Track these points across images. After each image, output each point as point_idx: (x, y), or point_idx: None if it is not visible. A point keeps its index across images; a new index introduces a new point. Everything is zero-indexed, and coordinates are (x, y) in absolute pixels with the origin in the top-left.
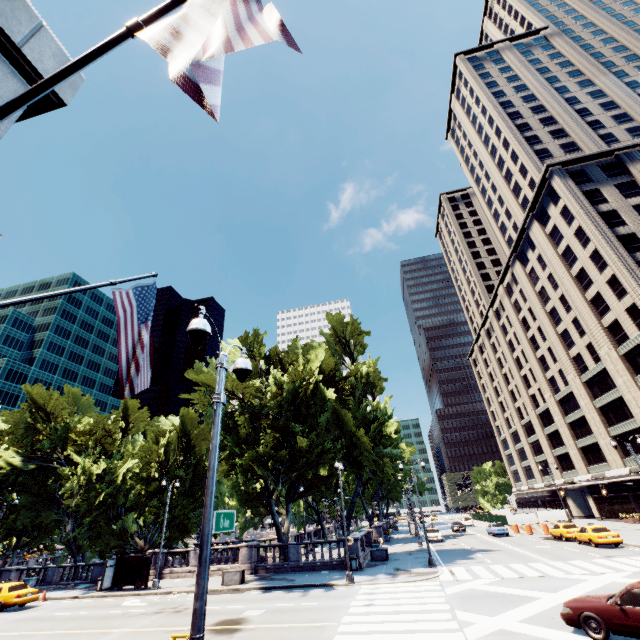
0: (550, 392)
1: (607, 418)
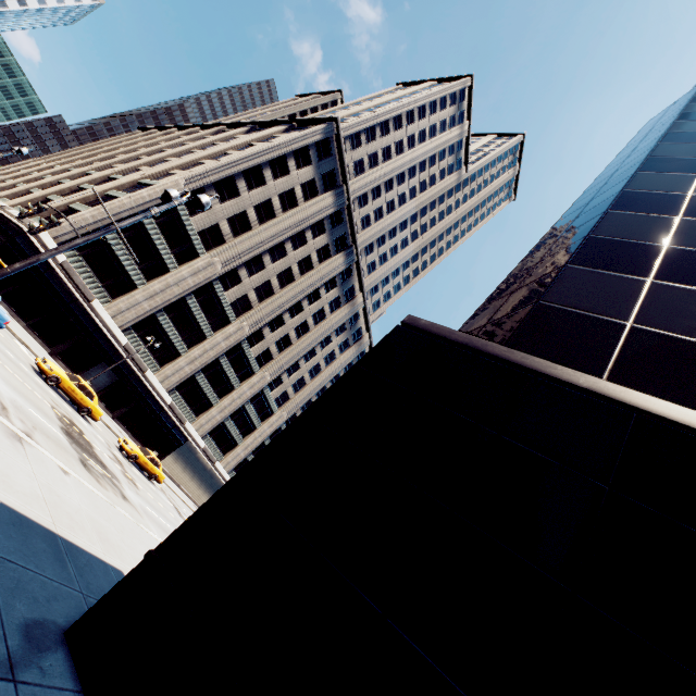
0: (96, 167)
1: (69, 194)
